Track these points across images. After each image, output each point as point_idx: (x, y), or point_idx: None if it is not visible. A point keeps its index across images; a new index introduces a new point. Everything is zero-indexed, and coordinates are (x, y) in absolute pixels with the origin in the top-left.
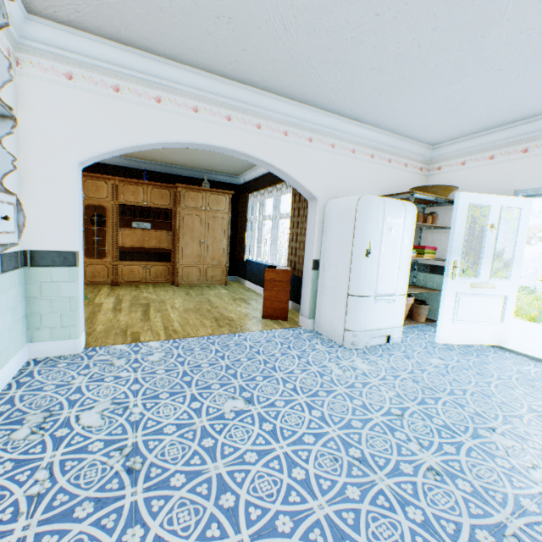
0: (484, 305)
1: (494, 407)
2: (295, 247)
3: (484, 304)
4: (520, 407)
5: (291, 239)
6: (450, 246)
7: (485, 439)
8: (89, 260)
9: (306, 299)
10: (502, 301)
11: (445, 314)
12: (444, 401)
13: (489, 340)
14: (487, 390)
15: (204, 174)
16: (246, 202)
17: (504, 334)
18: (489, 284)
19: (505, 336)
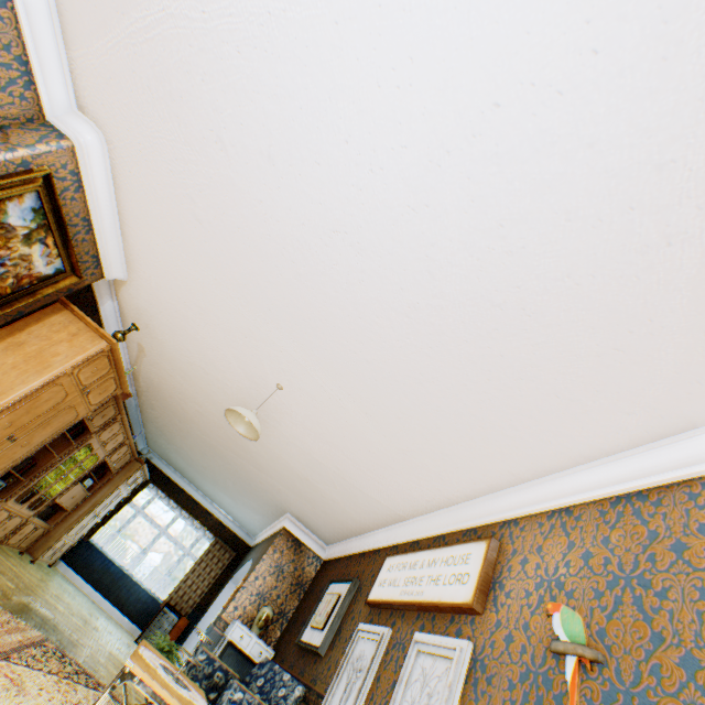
0: None
1: None
2: (186, 590)
3: None
4: None
5: (186, 579)
6: None
7: None
8: (25, 509)
9: (188, 648)
10: None
11: None
12: None
13: None
14: None
15: (142, 435)
16: (142, 485)
17: None
18: None
19: None
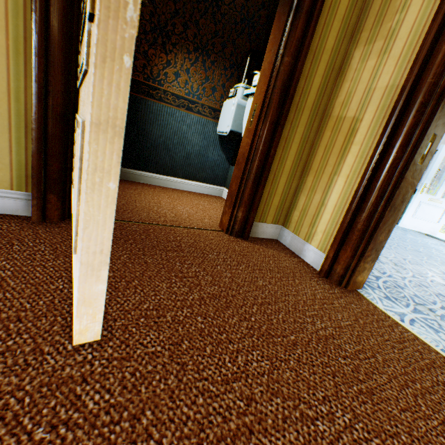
0: (432, 211)
1: (430, 247)
2: None
3: (432, 211)
4: (441, 250)
5: None
6: (427, 175)
7: (428, 250)
8: None
9: None
10: (442, 212)
11: (409, 212)
12: (408, 241)
13: (427, 231)
14: (426, 243)
15: None
16: None
17: (436, 230)
18: (439, 200)
19: (436, 231)
